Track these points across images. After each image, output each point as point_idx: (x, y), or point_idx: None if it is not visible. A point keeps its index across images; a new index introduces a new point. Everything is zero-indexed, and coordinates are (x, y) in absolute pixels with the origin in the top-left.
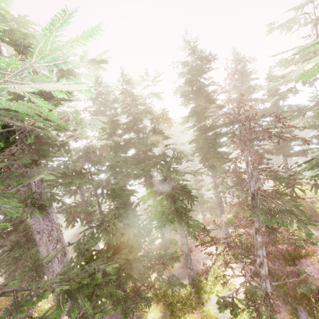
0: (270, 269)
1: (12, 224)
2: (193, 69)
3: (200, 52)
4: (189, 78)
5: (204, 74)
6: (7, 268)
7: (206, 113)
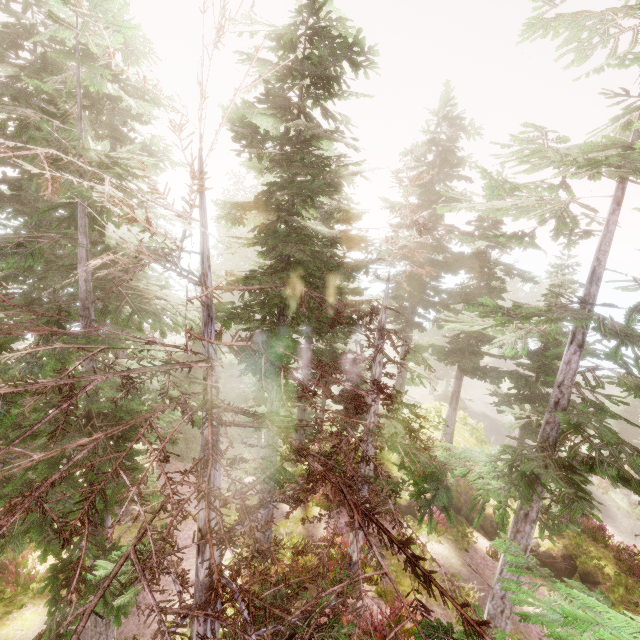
0: None
1: None
2: (297, 63)
3: (337, 25)
4: (265, 83)
5: (327, 96)
6: None
7: (303, 216)
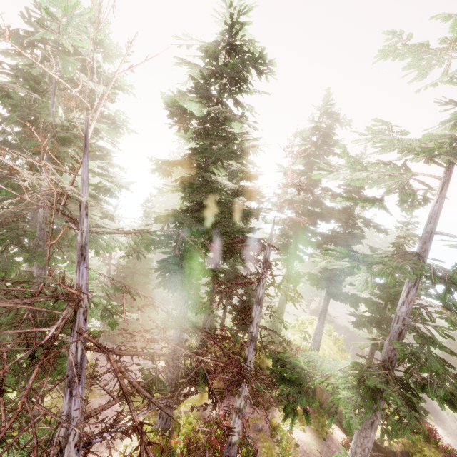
0: None
1: None
2: (218, 68)
3: (249, 44)
4: (193, 79)
5: (238, 91)
6: None
7: (215, 173)
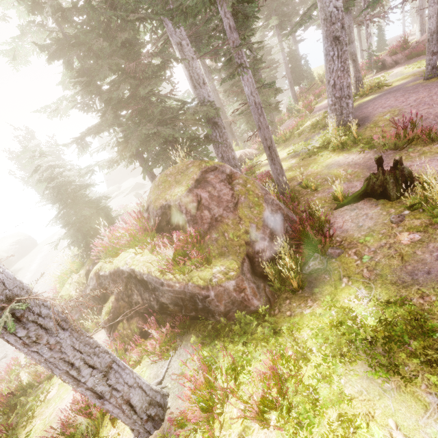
0: (396, 61)
1: (125, 59)
2: None
3: None
4: None
5: None
6: (80, 234)
7: None
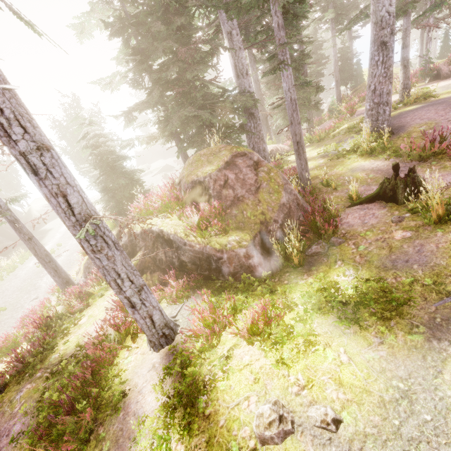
0: None
1: (177, 43)
2: None
3: None
4: None
5: None
6: (114, 201)
7: None
